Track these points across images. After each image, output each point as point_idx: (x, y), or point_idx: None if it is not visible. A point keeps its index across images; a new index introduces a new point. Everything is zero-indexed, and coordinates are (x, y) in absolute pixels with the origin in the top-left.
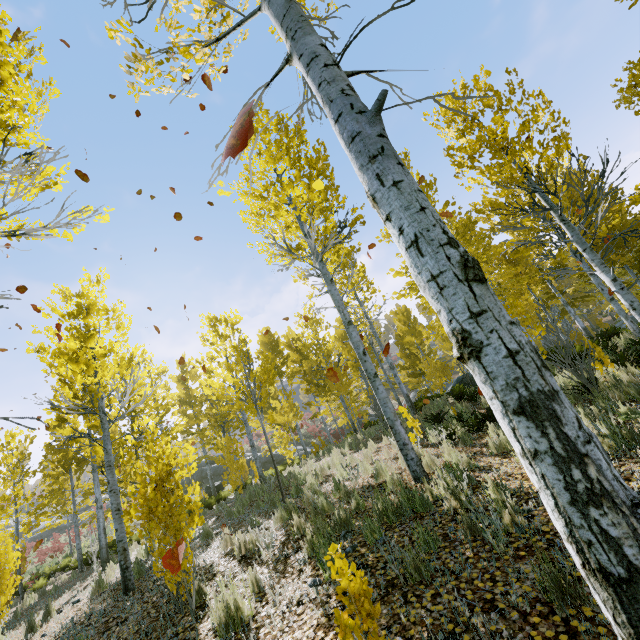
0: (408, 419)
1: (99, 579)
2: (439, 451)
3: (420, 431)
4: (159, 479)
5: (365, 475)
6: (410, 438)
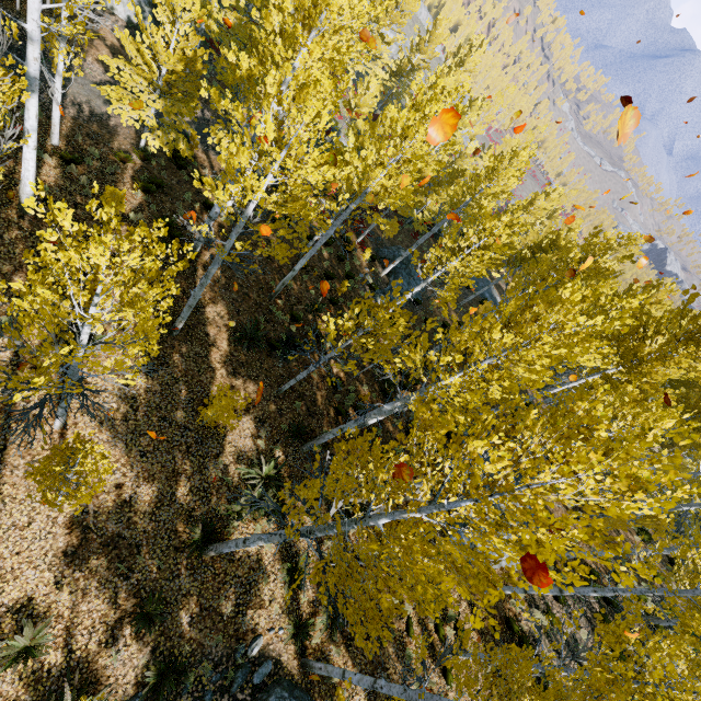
0: None
1: None
2: None
3: None
4: None
5: None
6: None
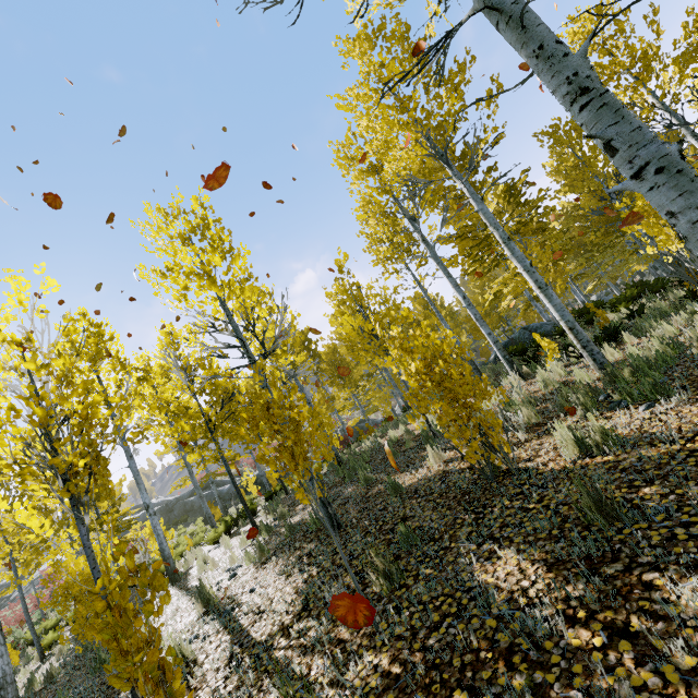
0: (542, 343)
1: (259, 544)
2: (581, 365)
3: (556, 352)
4: (428, 362)
5: (518, 396)
6: (550, 359)
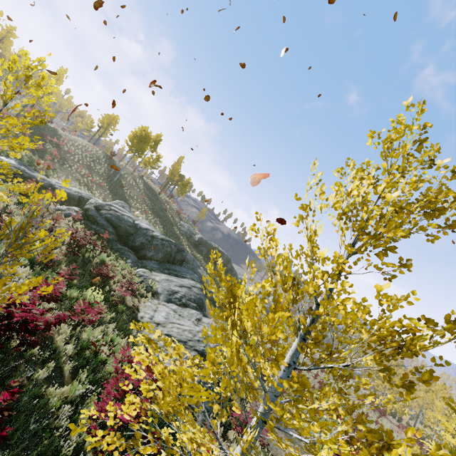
0: None
1: None
2: None
3: None
4: None
5: None
6: None
